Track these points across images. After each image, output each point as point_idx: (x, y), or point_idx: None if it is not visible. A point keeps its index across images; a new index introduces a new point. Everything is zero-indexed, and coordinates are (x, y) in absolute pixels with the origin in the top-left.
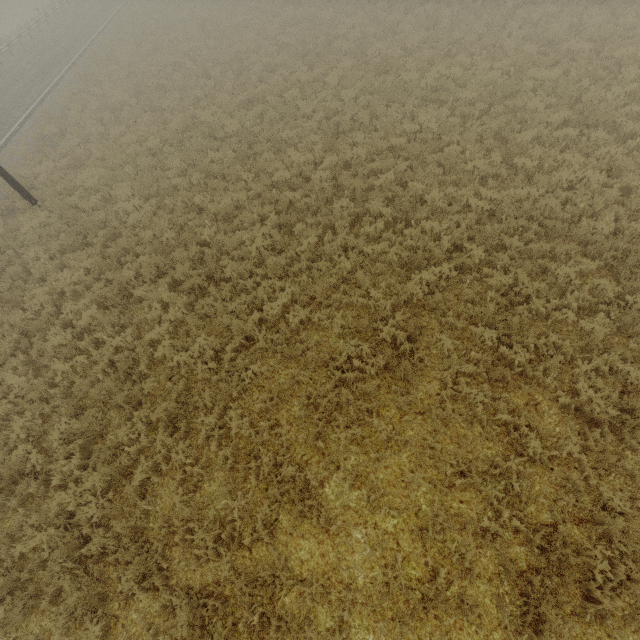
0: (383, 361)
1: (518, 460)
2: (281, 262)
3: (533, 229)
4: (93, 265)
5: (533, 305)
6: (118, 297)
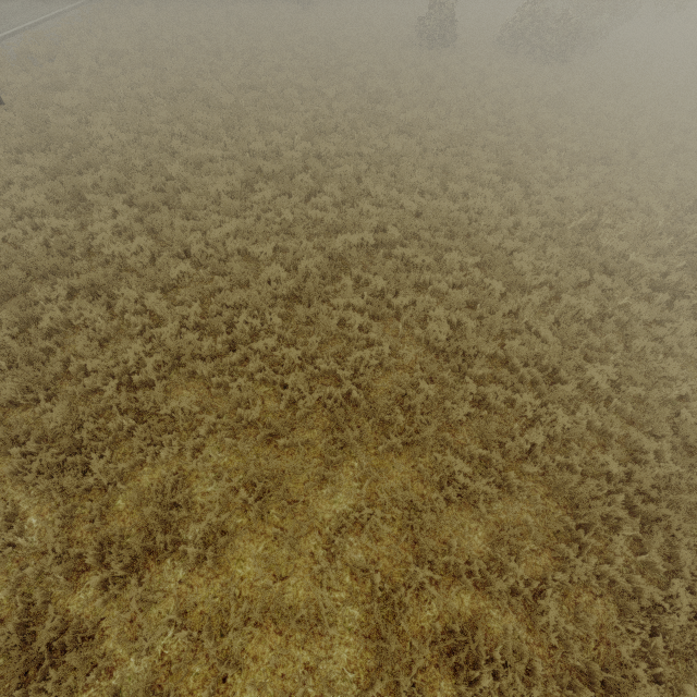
0: (294, 284)
1: (368, 354)
2: (235, 204)
3: (443, 231)
4: (51, 165)
5: (422, 275)
6: (70, 196)
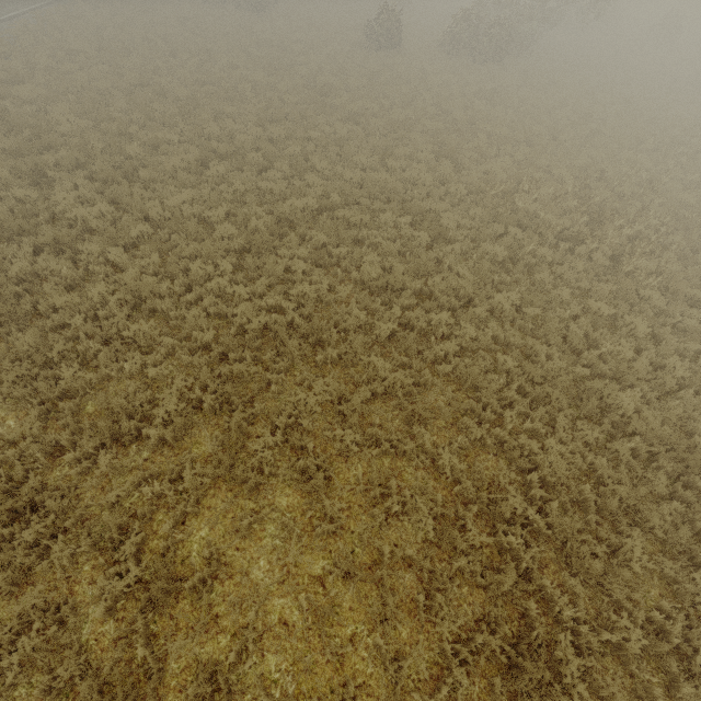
0: (245, 239)
1: (309, 288)
2: (191, 178)
3: (381, 198)
4: (13, 146)
5: (361, 232)
6: (32, 173)
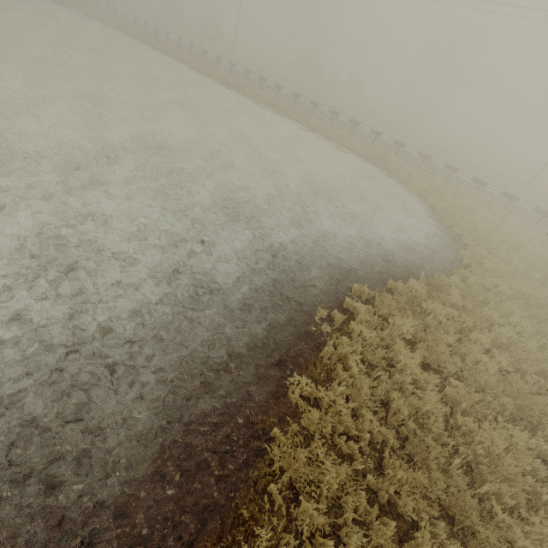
0: None
1: None
2: None
3: None
4: None
5: None
6: None
